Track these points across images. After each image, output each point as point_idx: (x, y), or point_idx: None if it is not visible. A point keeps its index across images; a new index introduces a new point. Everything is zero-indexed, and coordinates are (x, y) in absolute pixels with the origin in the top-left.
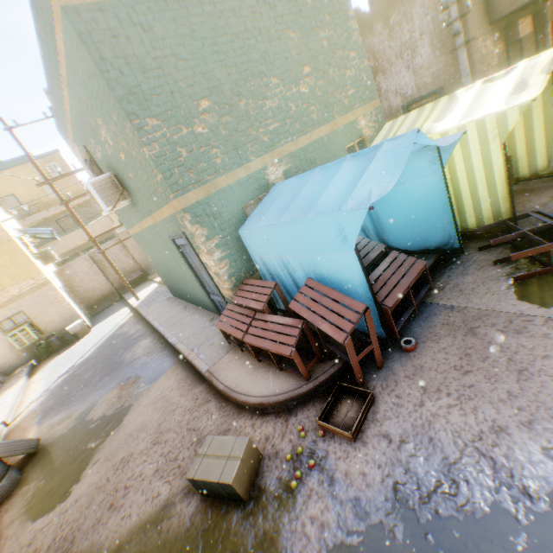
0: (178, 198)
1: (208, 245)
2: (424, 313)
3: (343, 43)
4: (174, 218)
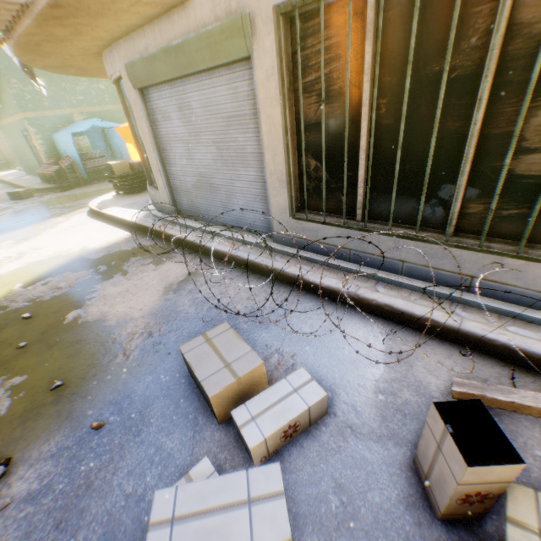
0: (24, 113)
1: (37, 137)
2: None
3: None
4: (24, 121)
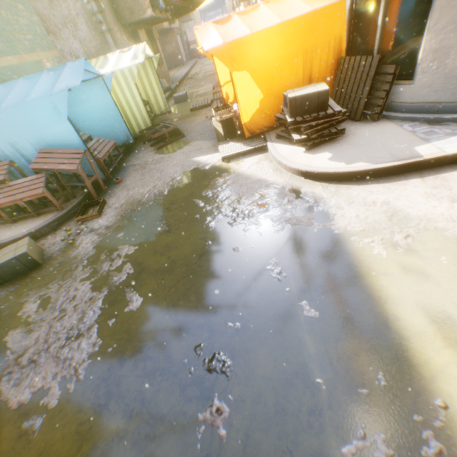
0: None
1: None
2: (124, 170)
3: None
4: None
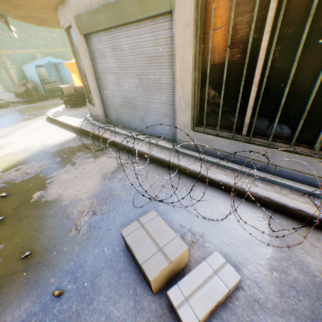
0: (3, 51)
1: (12, 67)
2: None
3: None
4: (3, 56)
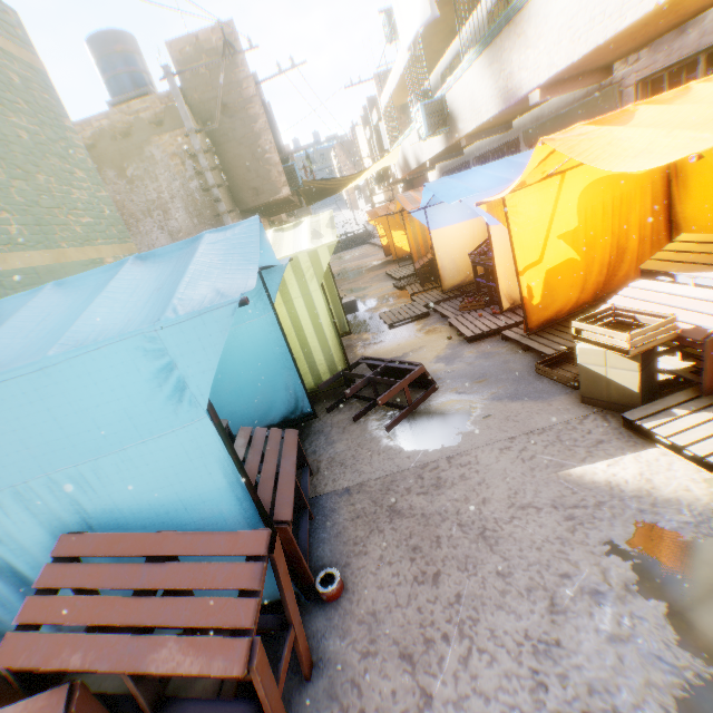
0: None
1: None
2: (317, 515)
3: (62, 150)
4: None
